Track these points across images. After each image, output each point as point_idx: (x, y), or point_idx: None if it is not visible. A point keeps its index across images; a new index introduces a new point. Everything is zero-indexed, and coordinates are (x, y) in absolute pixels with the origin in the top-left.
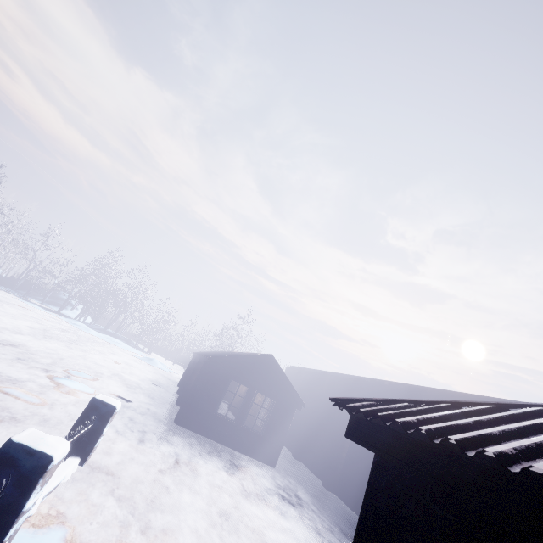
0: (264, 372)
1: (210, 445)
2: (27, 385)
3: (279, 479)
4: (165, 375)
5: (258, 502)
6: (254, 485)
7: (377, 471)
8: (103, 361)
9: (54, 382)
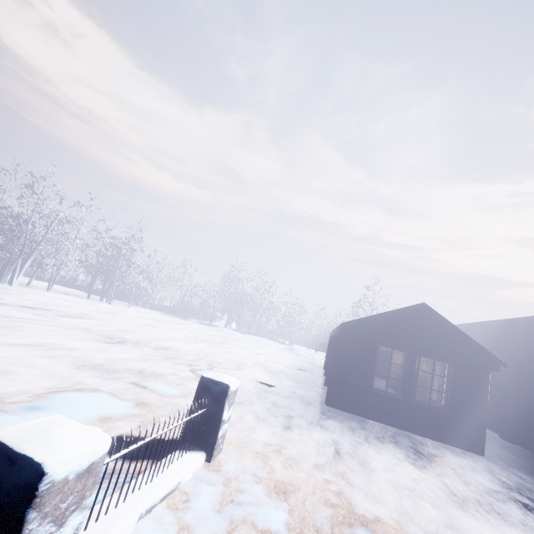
0: (421, 329)
1: (377, 428)
2: (169, 378)
3: (500, 474)
4: (308, 361)
5: (485, 516)
6: (465, 485)
7: None
8: (246, 354)
9: (196, 374)
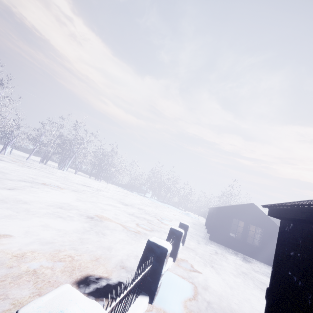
0: (251, 213)
1: (230, 250)
2: (153, 222)
3: None
4: (196, 221)
5: (263, 275)
6: (260, 270)
7: (280, 224)
8: (169, 214)
9: (160, 221)
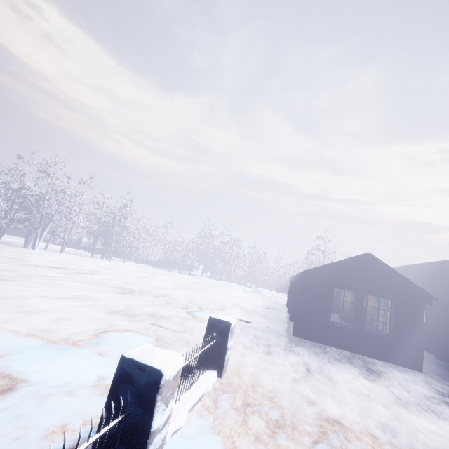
0: (367, 273)
1: (336, 352)
2: (173, 319)
3: (436, 385)
4: (273, 301)
5: (424, 413)
6: (408, 393)
7: None
8: (223, 297)
9: (191, 315)
